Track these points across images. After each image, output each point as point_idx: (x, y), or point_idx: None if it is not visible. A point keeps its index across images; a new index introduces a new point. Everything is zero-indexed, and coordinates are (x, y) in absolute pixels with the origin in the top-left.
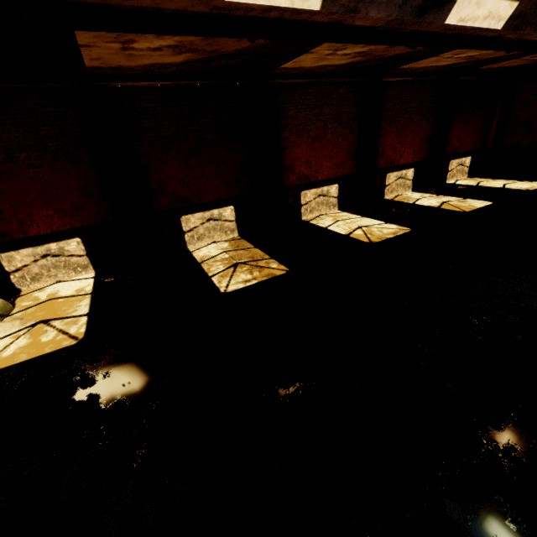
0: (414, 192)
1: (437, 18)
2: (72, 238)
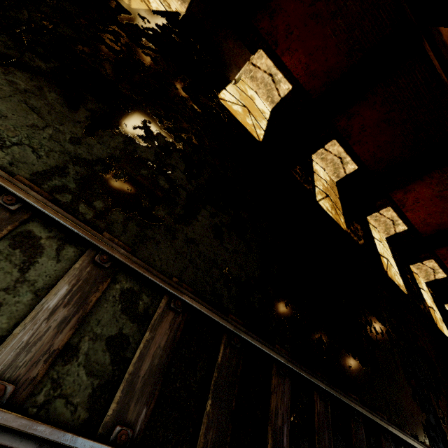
0: (425, 284)
1: None
2: (290, 83)
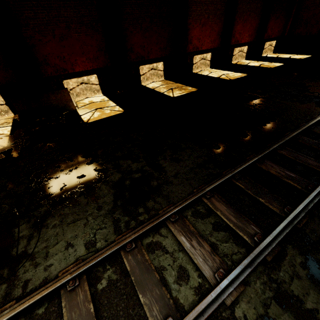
0: (246, 60)
1: None
2: (93, 74)
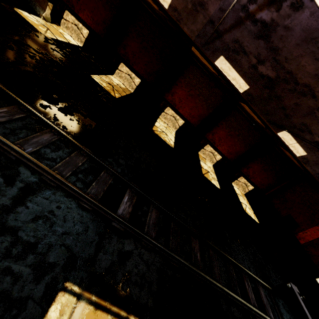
0: (212, 165)
1: (211, 57)
2: (87, 29)
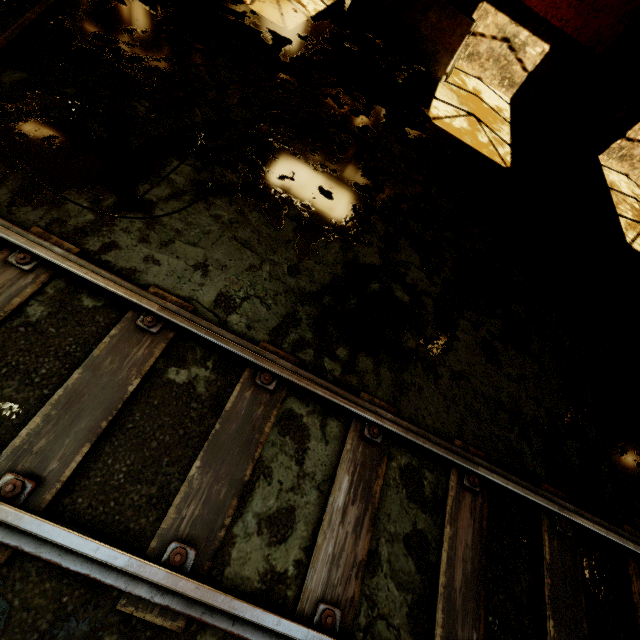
0: None
1: None
2: (545, 42)
